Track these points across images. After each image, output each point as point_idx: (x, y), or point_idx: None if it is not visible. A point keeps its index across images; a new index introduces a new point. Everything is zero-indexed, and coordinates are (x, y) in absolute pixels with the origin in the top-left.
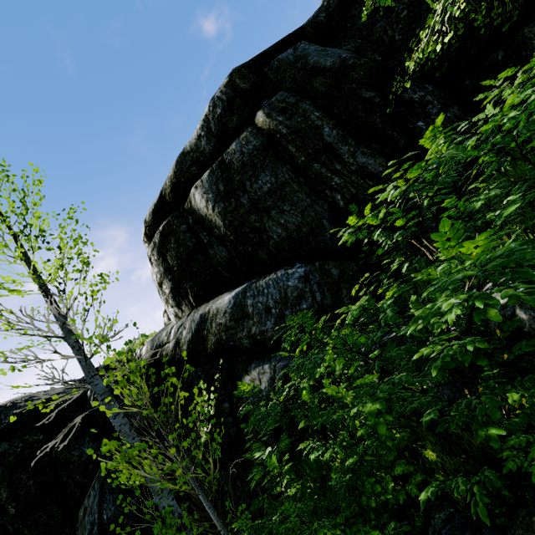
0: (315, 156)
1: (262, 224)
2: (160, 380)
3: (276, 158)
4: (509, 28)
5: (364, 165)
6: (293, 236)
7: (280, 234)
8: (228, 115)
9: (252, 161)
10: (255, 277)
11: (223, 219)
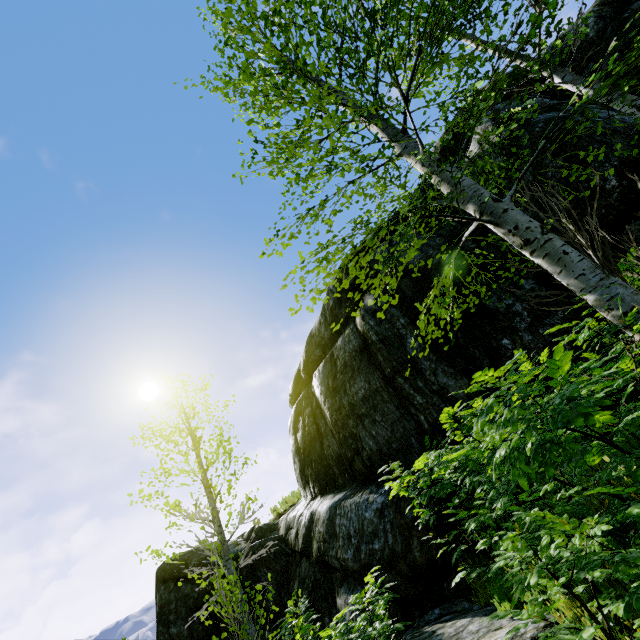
0: (399, 370)
1: (358, 432)
2: (290, 561)
3: (369, 363)
4: (611, 221)
5: (444, 387)
6: (384, 450)
7: (371, 447)
8: (338, 308)
9: (351, 362)
10: (354, 484)
11: (331, 416)
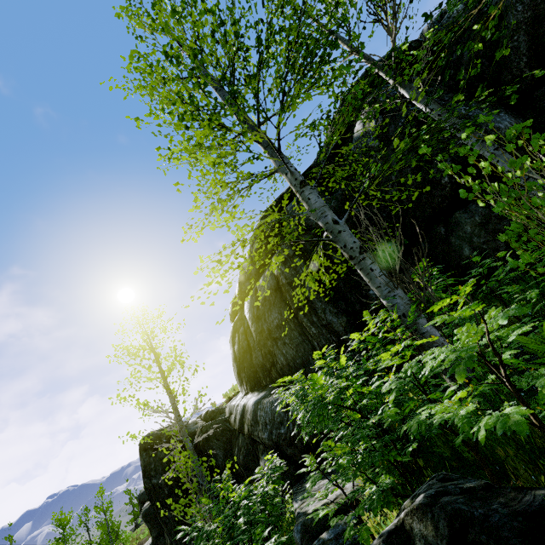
0: (300, 307)
1: (273, 350)
2: (233, 435)
3: (281, 299)
4: (445, 207)
5: (330, 322)
6: (291, 364)
7: (282, 362)
8: None
9: (269, 298)
10: (272, 386)
11: (256, 337)
